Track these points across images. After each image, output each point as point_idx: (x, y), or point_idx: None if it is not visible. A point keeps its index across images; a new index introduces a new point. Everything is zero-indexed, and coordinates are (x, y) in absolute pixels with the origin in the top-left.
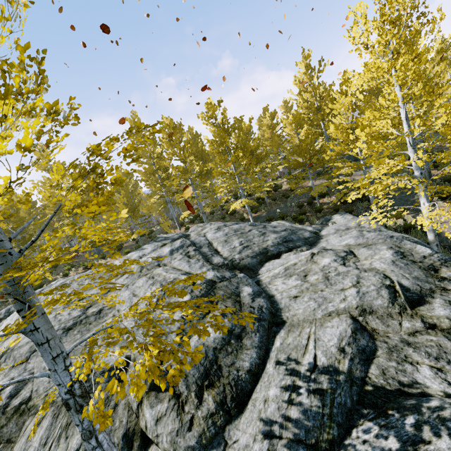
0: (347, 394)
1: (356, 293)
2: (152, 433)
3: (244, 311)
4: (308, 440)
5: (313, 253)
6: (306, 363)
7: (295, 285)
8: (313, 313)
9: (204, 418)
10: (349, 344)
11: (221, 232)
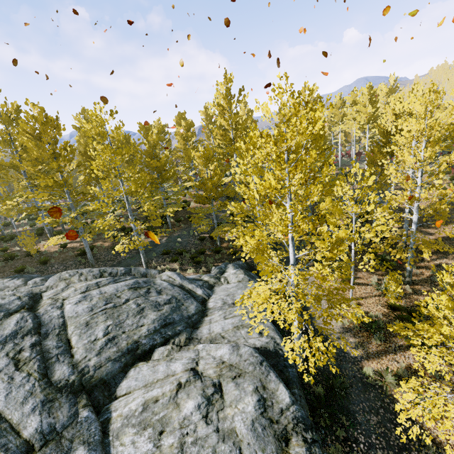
0: None
1: None
2: None
3: None
4: None
5: (181, 384)
6: None
7: (145, 453)
8: None
9: None
10: None
11: (86, 304)
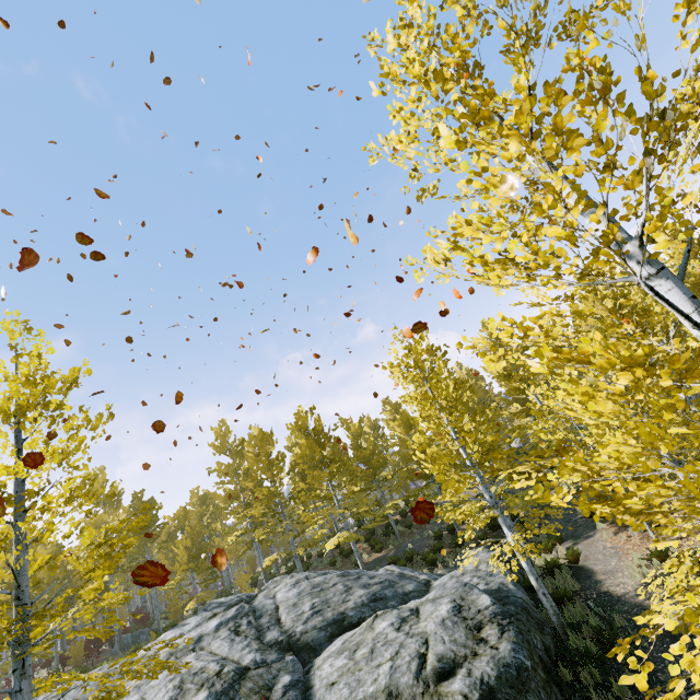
0: None
1: (389, 669)
2: None
3: None
4: None
5: (377, 614)
6: None
7: (340, 666)
8: None
9: None
10: None
11: (295, 590)
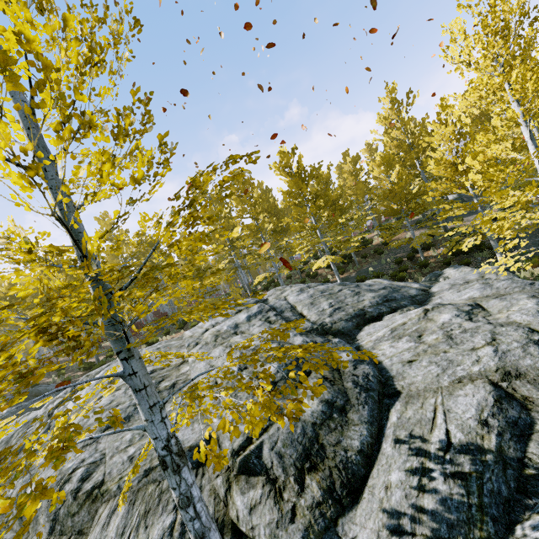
0: (499, 479)
1: (493, 352)
2: (246, 524)
3: (345, 380)
4: (452, 537)
5: (427, 309)
6: (435, 440)
7: (408, 348)
8: (437, 380)
9: (309, 508)
10: (493, 416)
11: (305, 294)
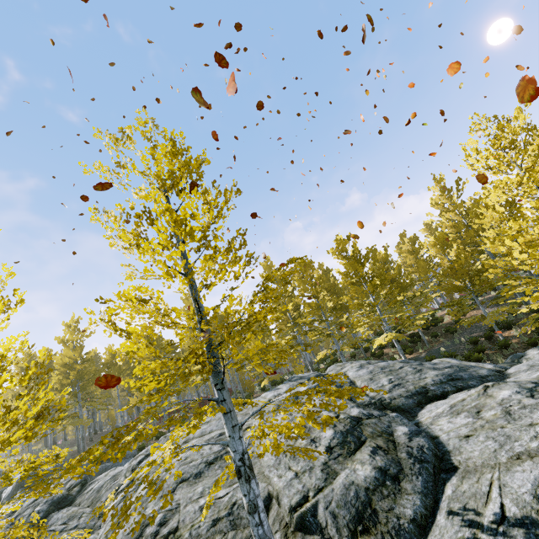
0: None
1: None
2: None
3: (399, 450)
4: None
5: (486, 385)
6: (489, 513)
7: (465, 423)
8: (494, 456)
9: None
10: None
11: (364, 370)
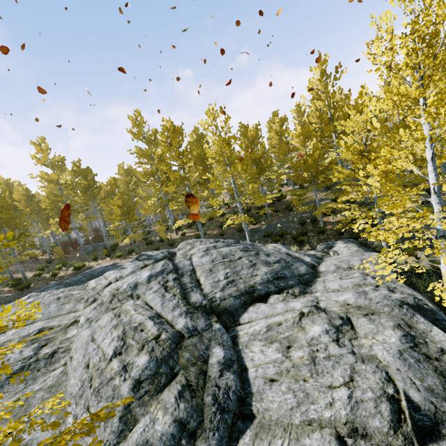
0: None
1: (347, 398)
2: None
3: (207, 390)
4: None
5: (303, 313)
6: None
7: (274, 360)
8: (290, 415)
9: None
10: None
11: (208, 257)
